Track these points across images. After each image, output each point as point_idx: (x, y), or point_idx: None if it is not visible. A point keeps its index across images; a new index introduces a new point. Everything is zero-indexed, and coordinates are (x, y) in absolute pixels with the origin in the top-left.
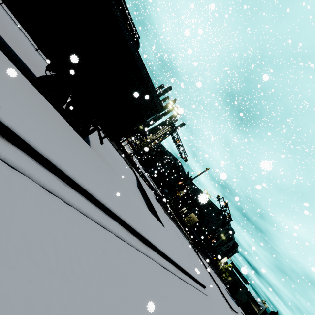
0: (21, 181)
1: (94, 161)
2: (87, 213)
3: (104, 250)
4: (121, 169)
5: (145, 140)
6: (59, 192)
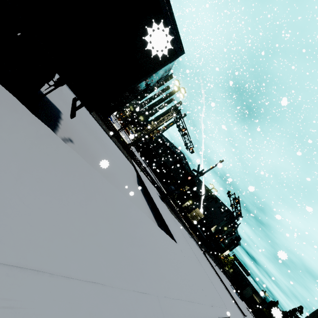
0: None
1: (31, 143)
2: None
3: None
4: (116, 161)
5: (146, 128)
6: None
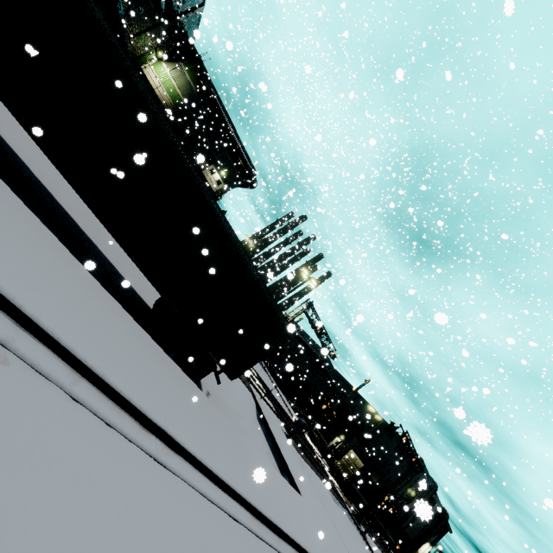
0: (183, 488)
1: (217, 421)
2: (223, 506)
3: (241, 550)
4: (235, 395)
5: None
6: (204, 489)
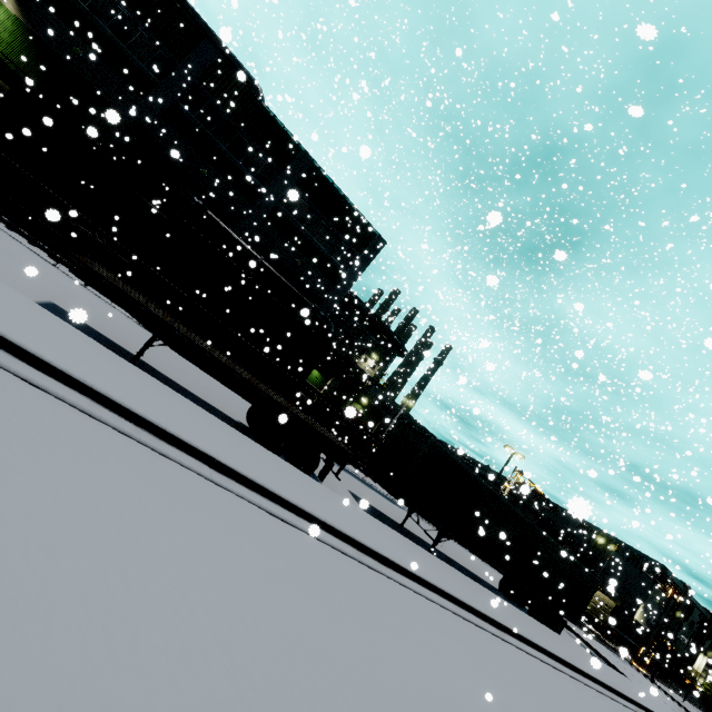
0: None
1: None
2: None
3: None
4: None
5: None
6: None
